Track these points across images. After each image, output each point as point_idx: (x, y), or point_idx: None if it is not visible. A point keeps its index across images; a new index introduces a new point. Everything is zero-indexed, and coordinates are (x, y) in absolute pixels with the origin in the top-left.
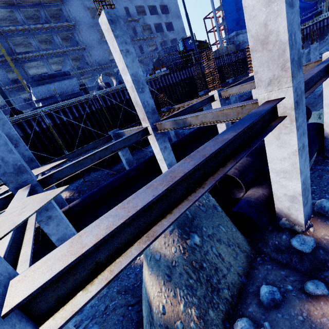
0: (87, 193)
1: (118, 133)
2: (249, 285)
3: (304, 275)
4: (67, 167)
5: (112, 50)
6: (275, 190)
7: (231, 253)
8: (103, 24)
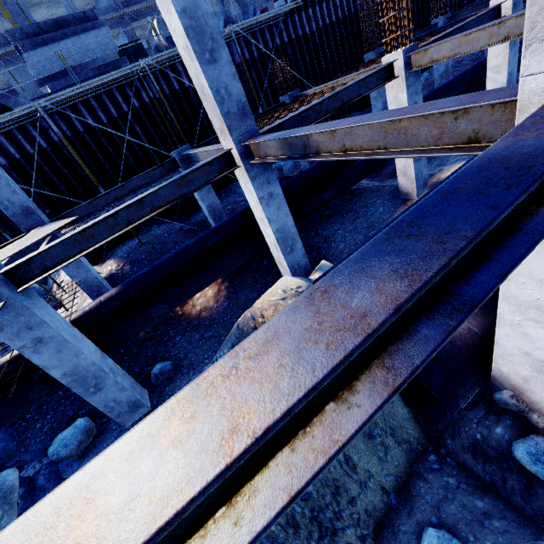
0: (146, 265)
1: (188, 155)
2: (403, 513)
3: (526, 523)
4: (59, 245)
5: None
6: (501, 339)
7: (375, 451)
8: None
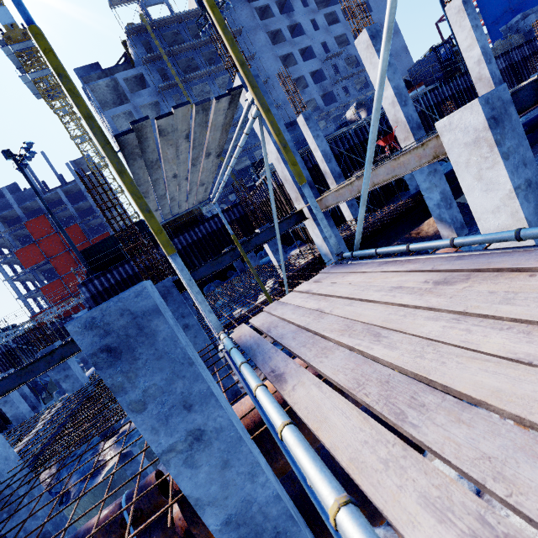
0: None
1: None
2: None
3: None
4: None
5: (456, 31)
6: None
7: None
8: (452, 9)
